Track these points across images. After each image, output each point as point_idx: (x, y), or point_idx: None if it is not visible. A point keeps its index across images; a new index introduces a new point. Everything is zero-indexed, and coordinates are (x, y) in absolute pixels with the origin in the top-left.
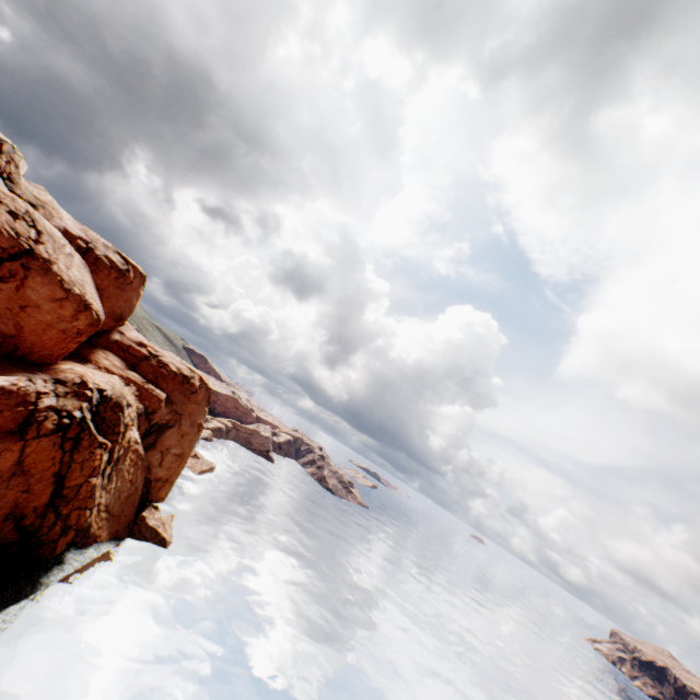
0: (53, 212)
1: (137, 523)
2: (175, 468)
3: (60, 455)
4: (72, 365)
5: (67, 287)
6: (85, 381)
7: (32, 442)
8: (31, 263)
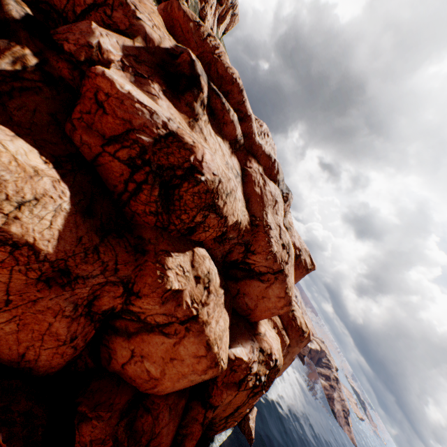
0: (292, 232)
1: (244, 419)
2: None
3: (245, 398)
4: (262, 322)
5: (287, 290)
6: (271, 352)
7: (240, 391)
8: (279, 275)
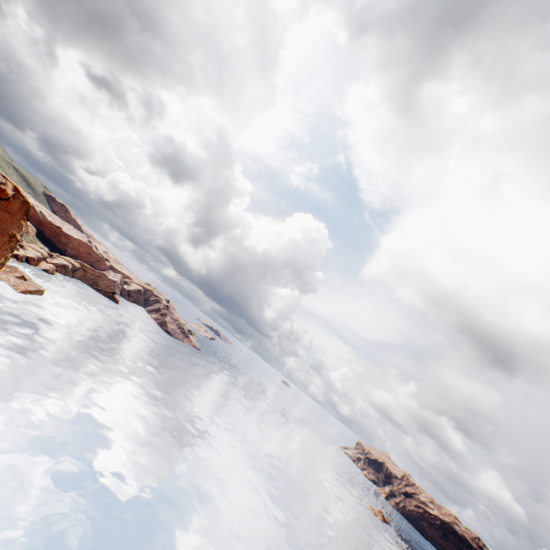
0: None
1: None
2: None
3: None
4: None
5: None
6: None
7: None
8: None
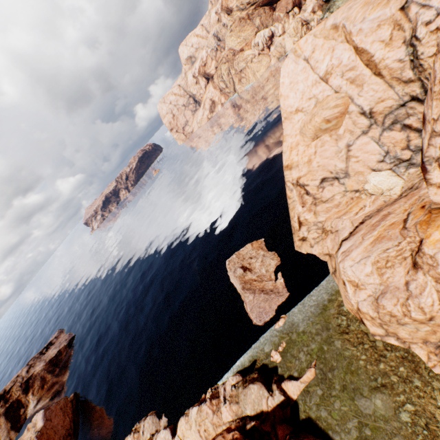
0: None
1: None
2: None
3: None
4: None
5: None
6: None
7: None
8: None
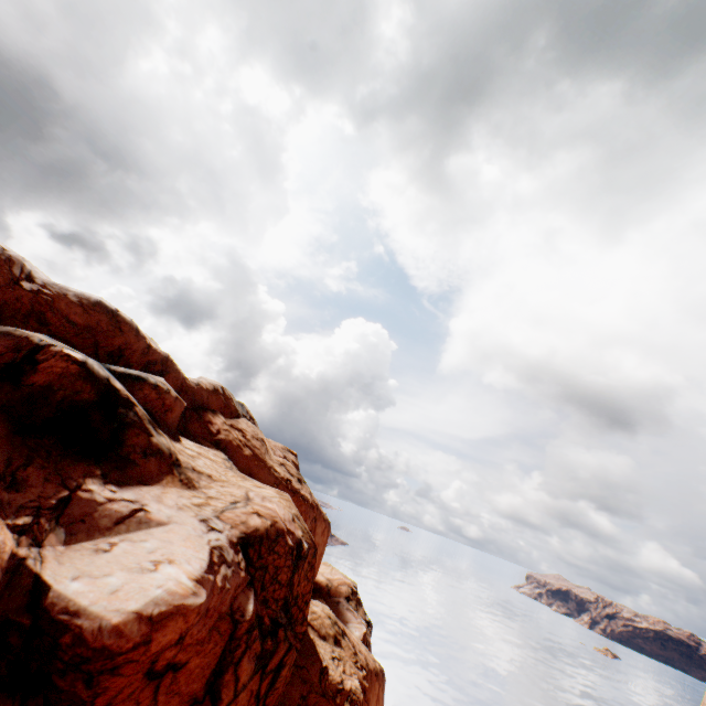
0: (272, 447)
1: None
2: None
3: None
4: None
5: (324, 517)
6: (351, 587)
7: None
8: (316, 514)
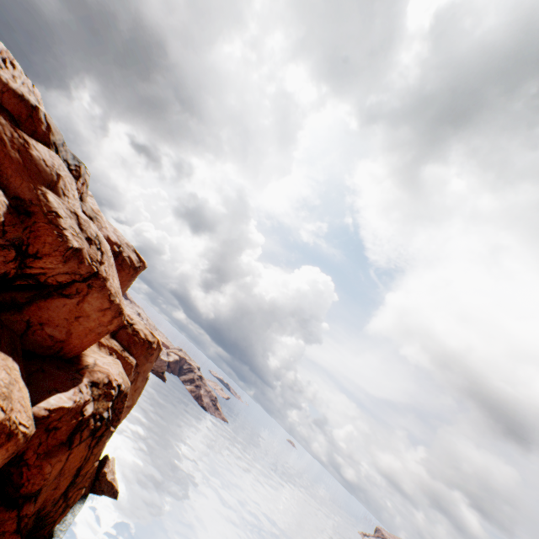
0: (102, 222)
1: (99, 479)
2: (123, 417)
3: (86, 452)
4: (88, 352)
5: (112, 298)
6: (111, 380)
7: (74, 449)
8: (94, 282)
